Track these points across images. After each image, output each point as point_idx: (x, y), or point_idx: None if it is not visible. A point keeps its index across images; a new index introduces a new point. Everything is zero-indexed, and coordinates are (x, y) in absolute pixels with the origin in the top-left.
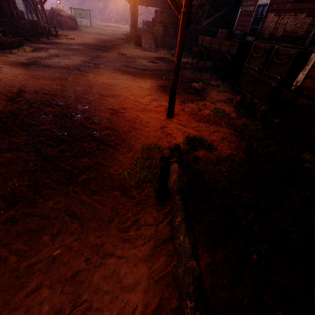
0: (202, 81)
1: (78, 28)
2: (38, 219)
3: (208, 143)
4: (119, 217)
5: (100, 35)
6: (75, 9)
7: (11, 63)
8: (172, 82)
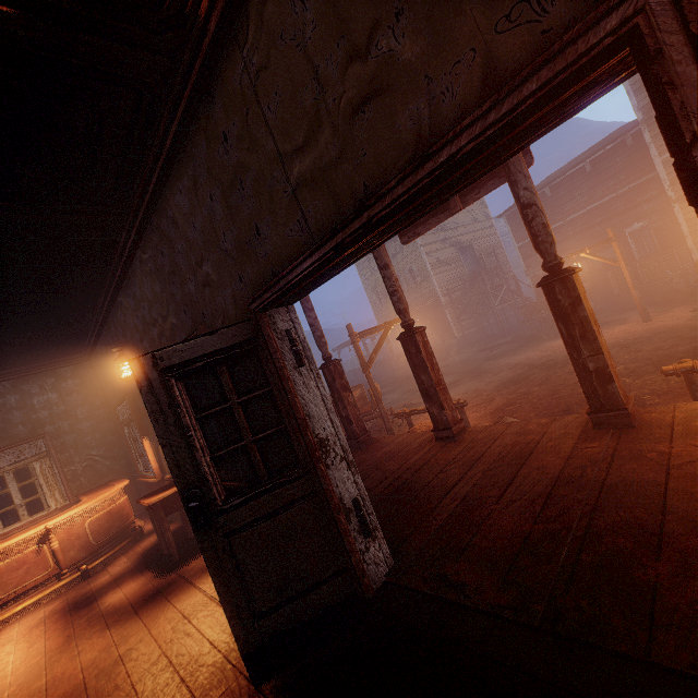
0: None
1: None
2: None
3: None
4: None
5: None
6: None
7: (419, 398)
8: (637, 296)
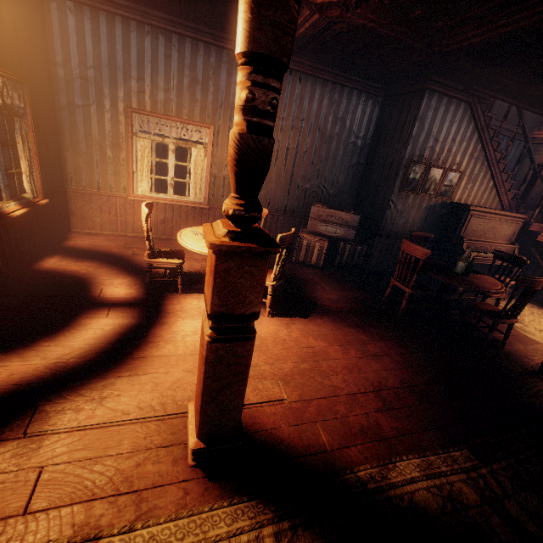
0: None
1: None
2: None
3: None
4: None
5: None
6: None
7: None
8: None
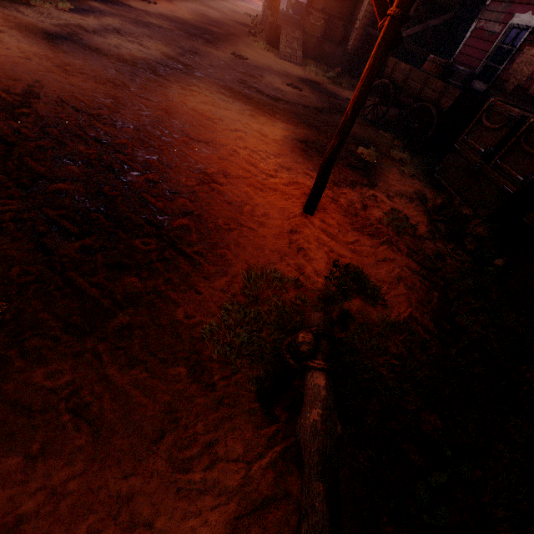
0: (376, 147)
1: None
2: (5, 411)
3: (373, 287)
4: (176, 431)
5: (206, 8)
6: None
7: (24, 28)
8: (330, 150)
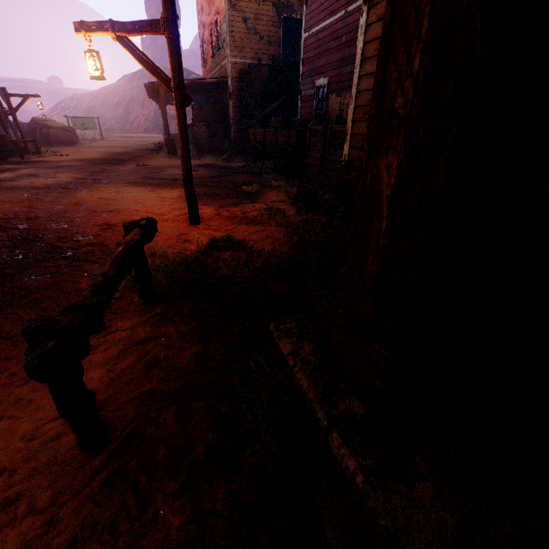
0: (259, 184)
1: (80, 143)
2: None
3: (239, 241)
4: None
5: (115, 148)
6: (74, 117)
7: None
8: (184, 173)
